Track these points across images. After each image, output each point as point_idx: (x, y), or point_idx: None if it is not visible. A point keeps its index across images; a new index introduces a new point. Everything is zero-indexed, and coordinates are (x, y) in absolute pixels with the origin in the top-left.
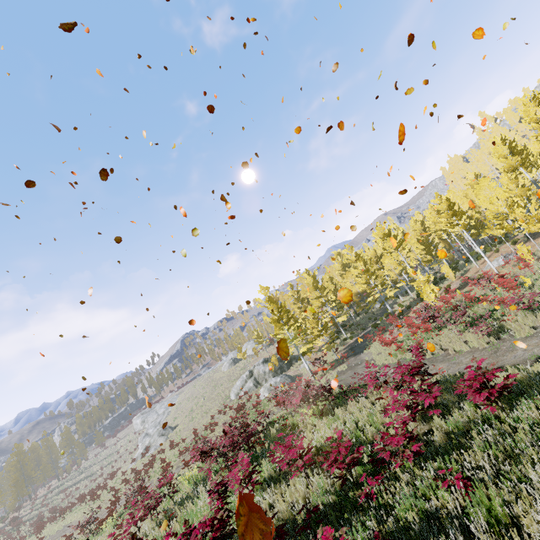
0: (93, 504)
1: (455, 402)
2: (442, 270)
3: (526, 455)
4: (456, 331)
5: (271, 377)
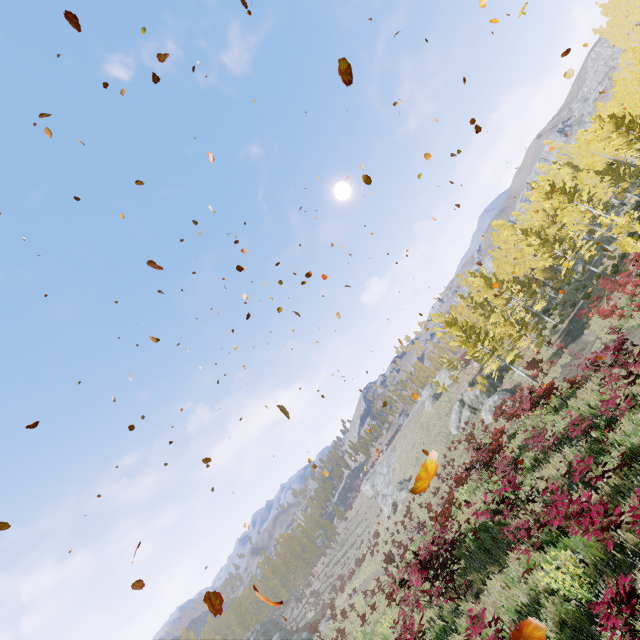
0: (376, 559)
1: None
2: None
3: None
4: None
5: (485, 399)
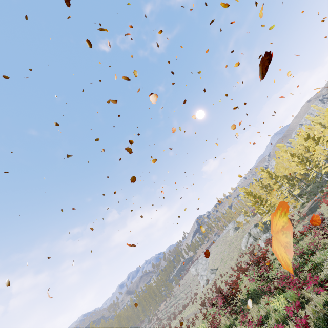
0: (195, 306)
1: None
2: None
3: None
4: None
5: (262, 234)
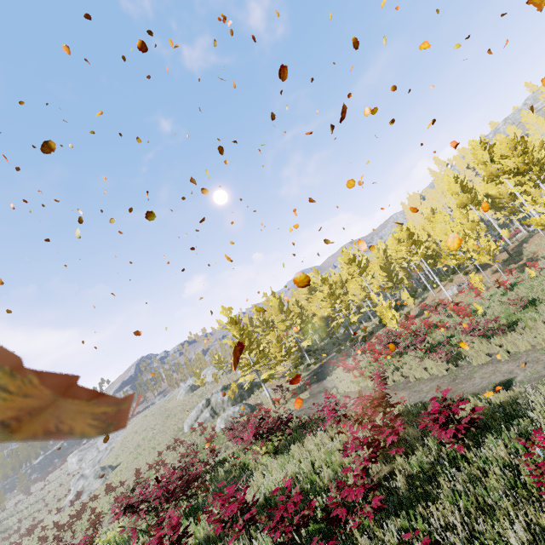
0: None
1: (418, 437)
2: (402, 297)
3: (501, 508)
4: (417, 357)
5: (230, 406)
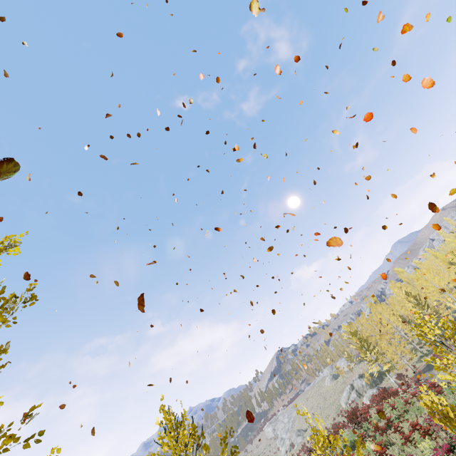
0: None
1: None
2: None
3: None
4: None
5: (368, 389)
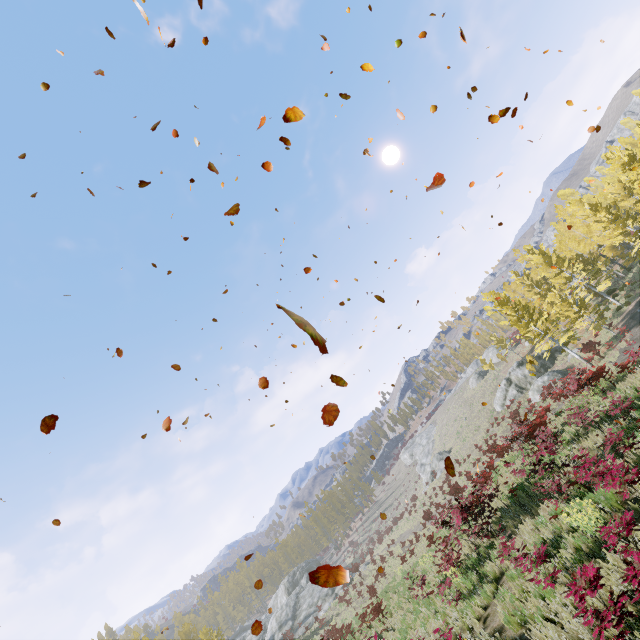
0: (414, 518)
1: None
2: None
3: None
4: None
5: (534, 379)
